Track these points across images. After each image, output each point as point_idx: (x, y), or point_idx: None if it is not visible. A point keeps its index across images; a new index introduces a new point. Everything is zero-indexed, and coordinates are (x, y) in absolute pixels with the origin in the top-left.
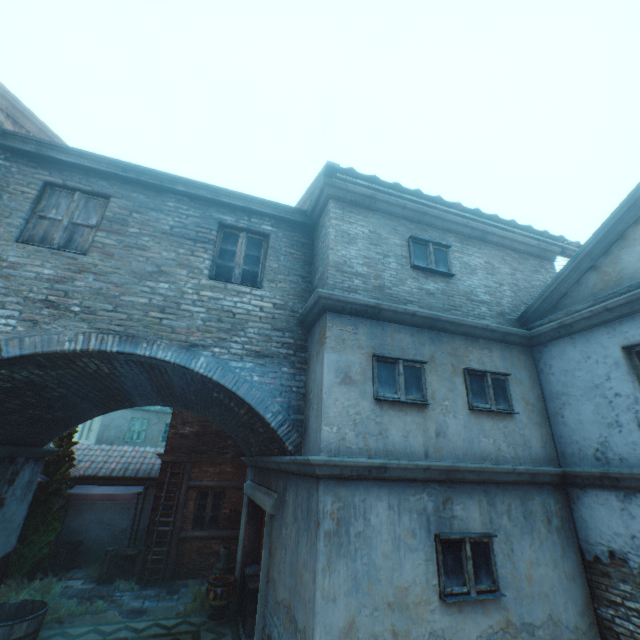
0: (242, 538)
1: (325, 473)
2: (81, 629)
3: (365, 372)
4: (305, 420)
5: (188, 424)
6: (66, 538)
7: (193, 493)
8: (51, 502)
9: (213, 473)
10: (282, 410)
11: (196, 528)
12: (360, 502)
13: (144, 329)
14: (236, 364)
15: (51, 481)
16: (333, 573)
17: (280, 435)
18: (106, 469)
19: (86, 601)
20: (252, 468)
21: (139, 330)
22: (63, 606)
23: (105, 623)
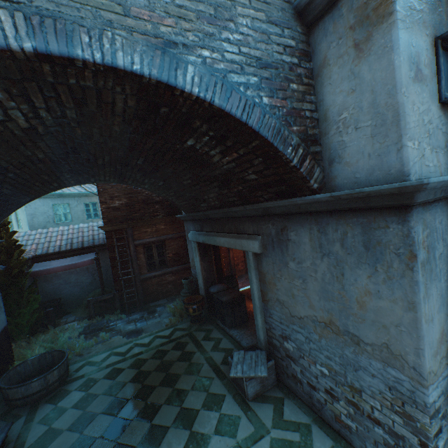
0: (200, 271)
1: (422, 200)
2: (101, 356)
3: (431, 64)
4: (329, 151)
5: (116, 199)
6: (45, 299)
7: (140, 249)
8: (20, 283)
9: (151, 232)
10: (300, 142)
11: (151, 271)
12: (439, 225)
13: (68, 2)
14: (237, 79)
15: (9, 268)
16: (429, 298)
17: (304, 173)
18: (53, 247)
19: (90, 335)
20: (194, 222)
21: (58, 3)
22: (75, 344)
23: (117, 347)
